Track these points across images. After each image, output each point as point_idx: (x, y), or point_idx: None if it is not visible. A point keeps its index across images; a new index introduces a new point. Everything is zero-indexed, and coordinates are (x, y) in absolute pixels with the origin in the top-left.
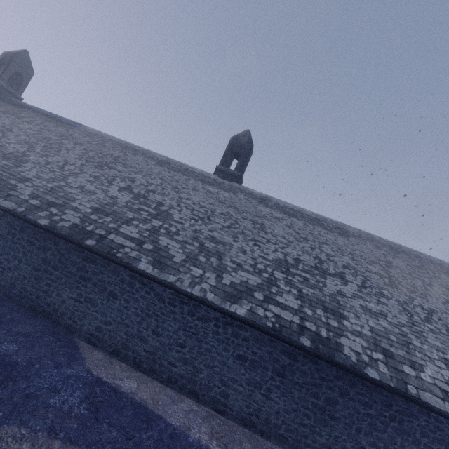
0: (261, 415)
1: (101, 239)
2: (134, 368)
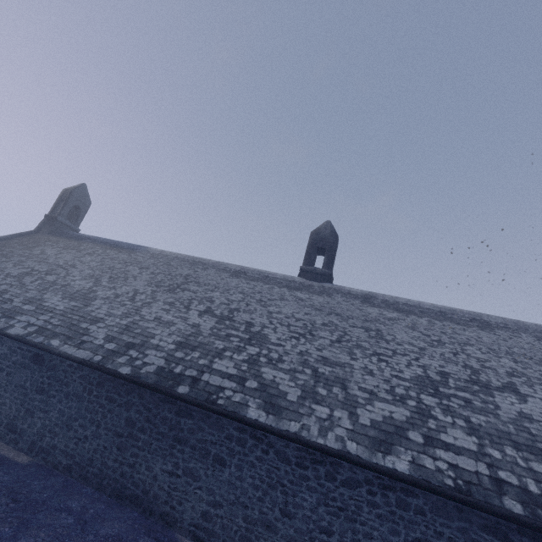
0: None
1: (194, 383)
2: None
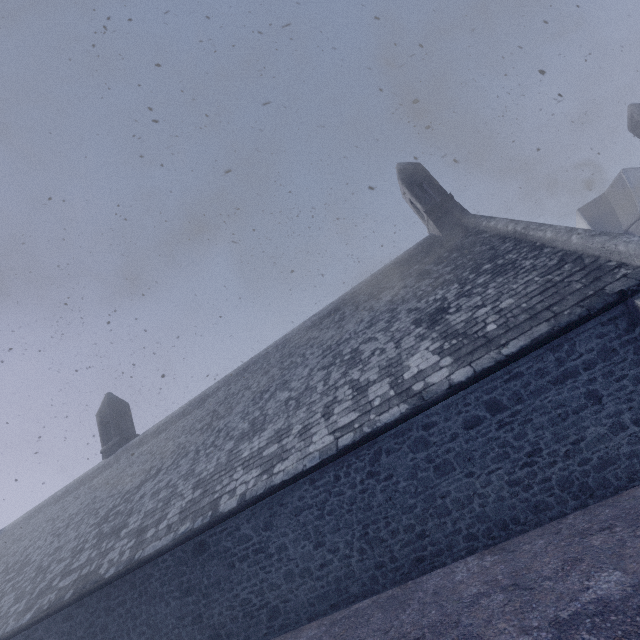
0: None
1: None
2: None
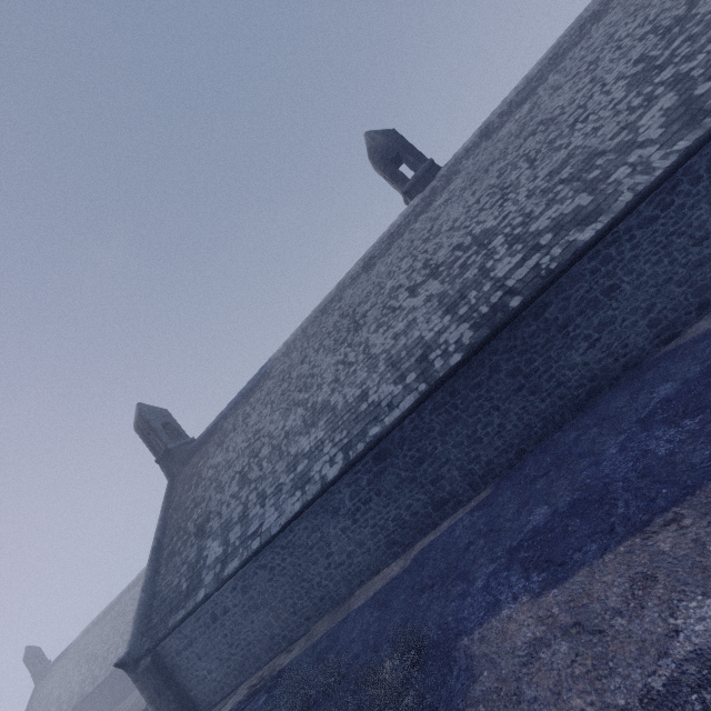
0: None
1: (512, 293)
2: None
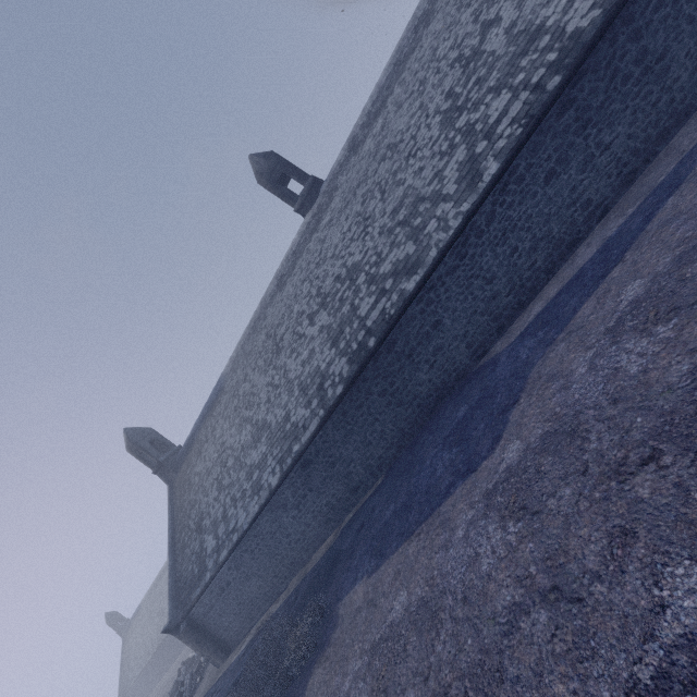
0: (625, 160)
1: (370, 333)
2: (523, 311)
